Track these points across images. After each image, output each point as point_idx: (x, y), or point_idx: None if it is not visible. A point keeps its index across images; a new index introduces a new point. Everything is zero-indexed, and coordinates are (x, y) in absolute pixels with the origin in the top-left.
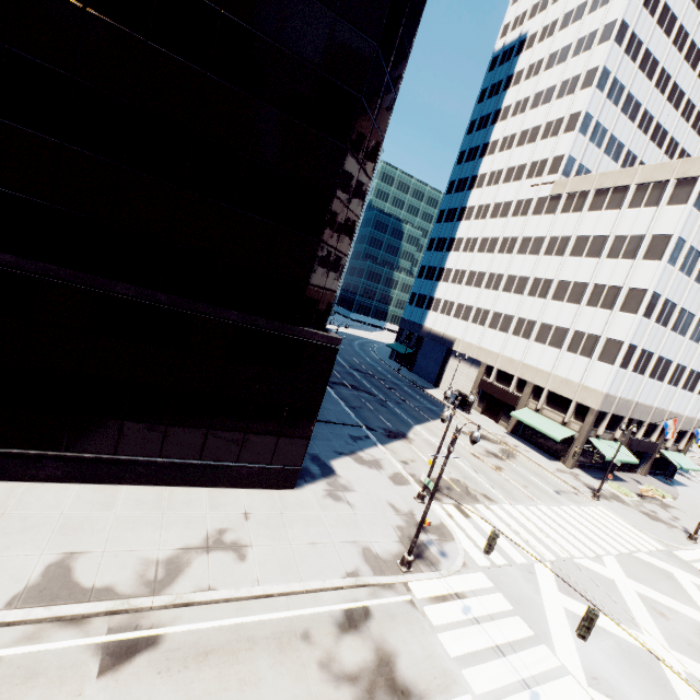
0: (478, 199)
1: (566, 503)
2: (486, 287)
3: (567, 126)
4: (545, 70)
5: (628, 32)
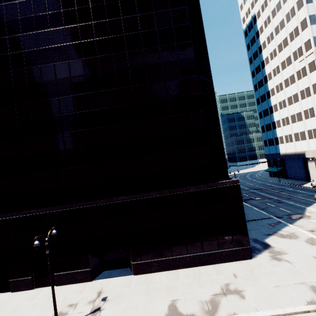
0: (273, 84)
1: None
2: (305, 118)
3: (301, 28)
4: (273, 18)
5: None
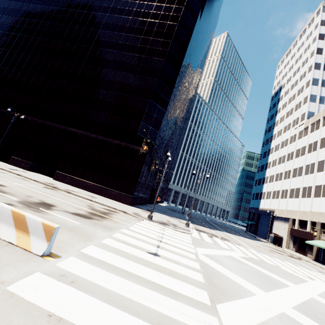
0: (274, 143)
1: (320, 273)
2: (284, 178)
3: (303, 102)
4: (290, 90)
5: (321, 65)
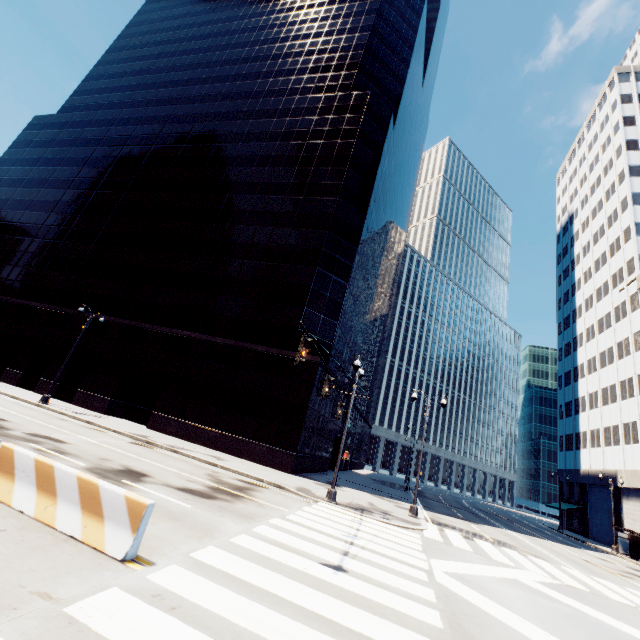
0: (582, 325)
1: None
2: (621, 397)
3: (624, 238)
4: (592, 220)
5: None
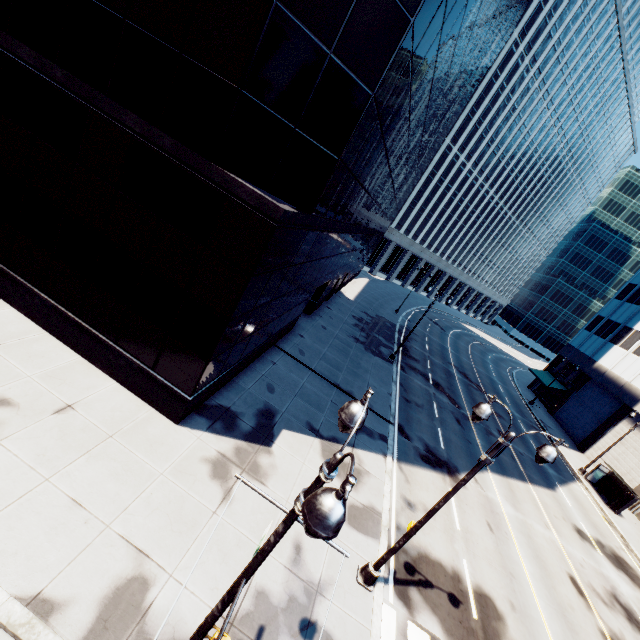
0: None
1: None
2: None
3: None
4: None
5: None
